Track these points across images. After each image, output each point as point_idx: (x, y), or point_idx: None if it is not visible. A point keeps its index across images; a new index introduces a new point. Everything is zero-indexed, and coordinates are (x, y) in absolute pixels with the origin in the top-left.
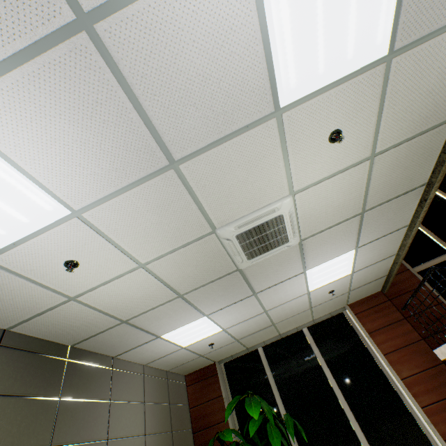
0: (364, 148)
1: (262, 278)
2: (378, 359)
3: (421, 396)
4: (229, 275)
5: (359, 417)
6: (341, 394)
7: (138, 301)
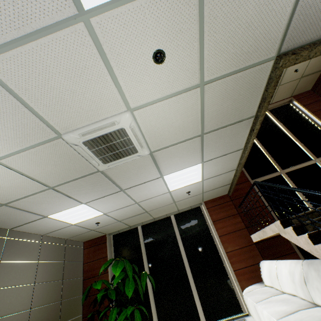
0: (193, 74)
1: (125, 179)
2: (215, 239)
3: (235, 263)
4: (93, 175)
5: (195, 274)
6: (186, 259)
7: (9, 189)
